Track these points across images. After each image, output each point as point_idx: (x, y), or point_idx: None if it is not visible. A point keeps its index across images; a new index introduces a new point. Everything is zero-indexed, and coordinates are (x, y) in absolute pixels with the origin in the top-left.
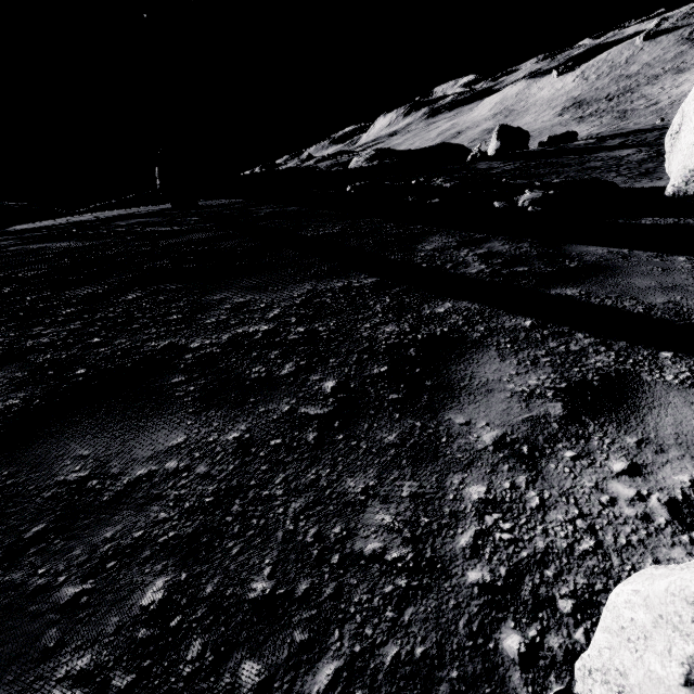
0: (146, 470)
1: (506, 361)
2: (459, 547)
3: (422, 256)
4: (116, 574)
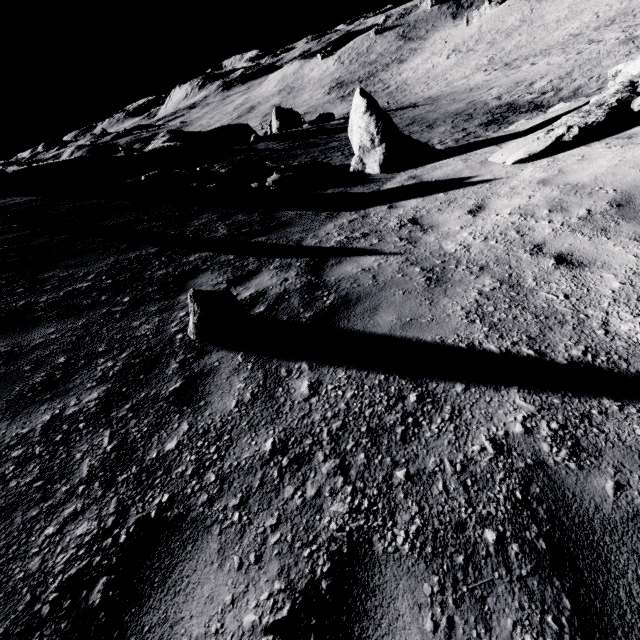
0: (41, 340)
1: (214, 274)
2: (172, 326)
3: (192, 230)
4: (44, 361)
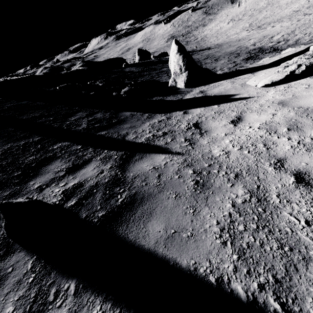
0: None
1: (61, 162)
2: None
3: (67, 123)
4: None
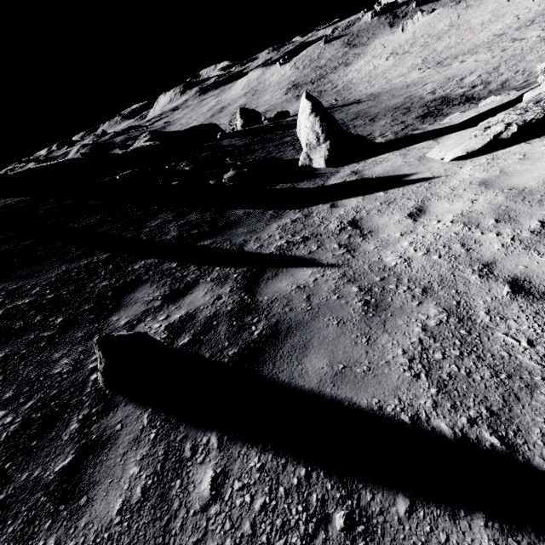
0: None
1: (152, 287)
2: (91, 360)
3: (146, 231)
4: None
